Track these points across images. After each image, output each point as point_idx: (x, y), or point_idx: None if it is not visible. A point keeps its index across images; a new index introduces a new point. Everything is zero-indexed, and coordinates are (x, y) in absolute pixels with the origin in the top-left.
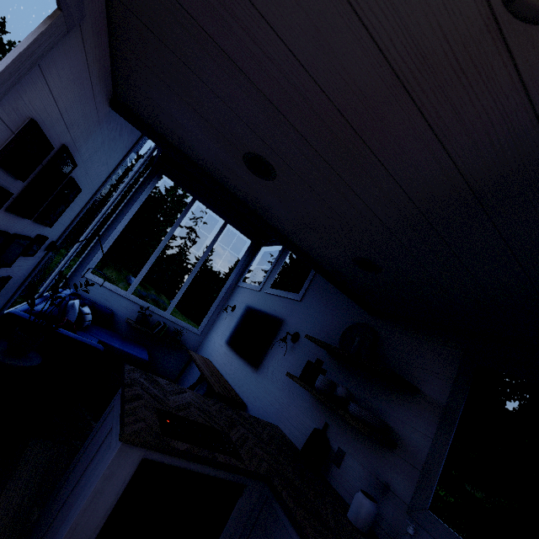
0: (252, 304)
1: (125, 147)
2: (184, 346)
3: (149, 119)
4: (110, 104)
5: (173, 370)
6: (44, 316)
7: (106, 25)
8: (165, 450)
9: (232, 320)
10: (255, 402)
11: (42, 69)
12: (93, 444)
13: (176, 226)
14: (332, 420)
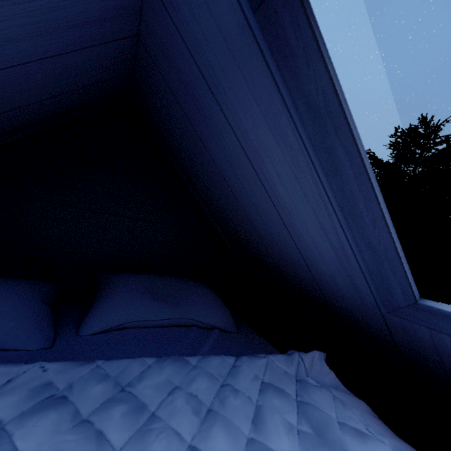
0: None
1: None
2: None
3: None
4: None
5: None
6: None
7: None
8: None
9: None
10: None
11: None
12: None
13: None
14: None
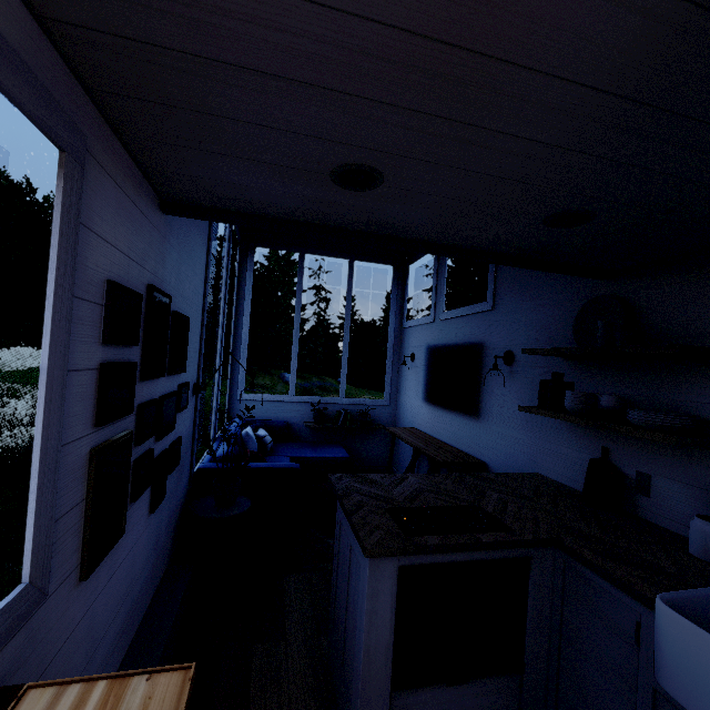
0: (432, 342)
1: (202, 245)
2: (379, 425)
3: (207, 201)
4: (162, 210)
5: (381, 456)
6: (228, 458)
7: (109, 129)
8: (417, 550)
9: (417, 372)
10: (495, 456)
11: (86, 225)
12: (341, 565)
13: (299, 298)
14: (610, 441)
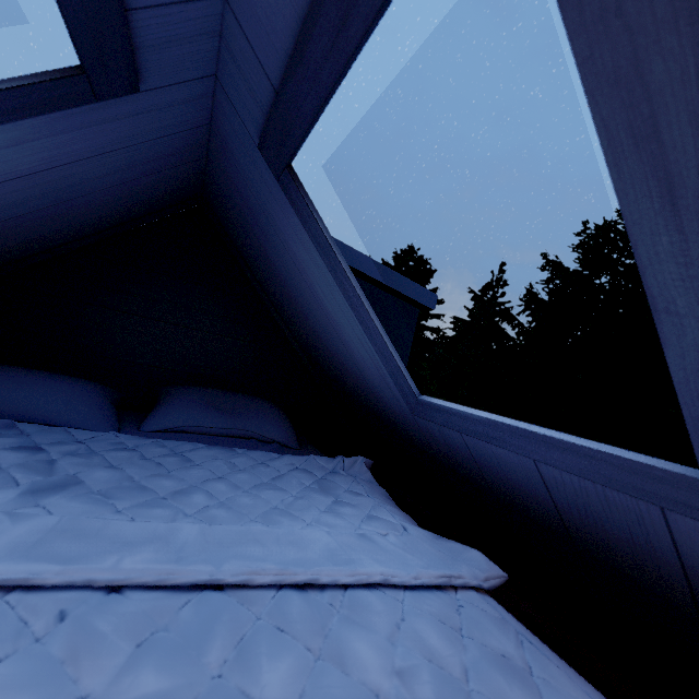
0: None
1: None
2: None
3: None
4: None
5: None
6: None
7: None
8: None
9: None
10: None
11: None
12: None
13: None
14: None
